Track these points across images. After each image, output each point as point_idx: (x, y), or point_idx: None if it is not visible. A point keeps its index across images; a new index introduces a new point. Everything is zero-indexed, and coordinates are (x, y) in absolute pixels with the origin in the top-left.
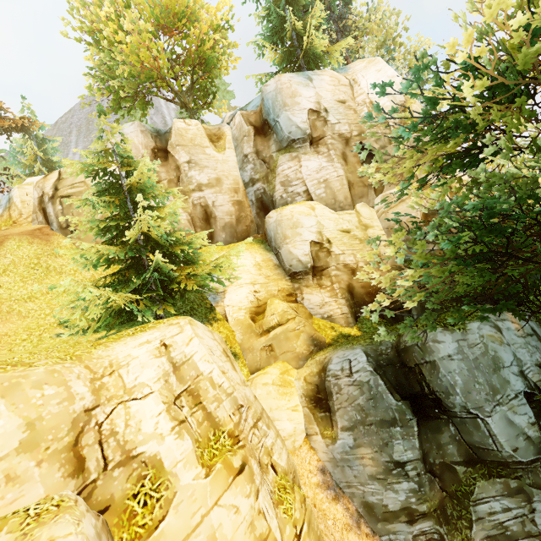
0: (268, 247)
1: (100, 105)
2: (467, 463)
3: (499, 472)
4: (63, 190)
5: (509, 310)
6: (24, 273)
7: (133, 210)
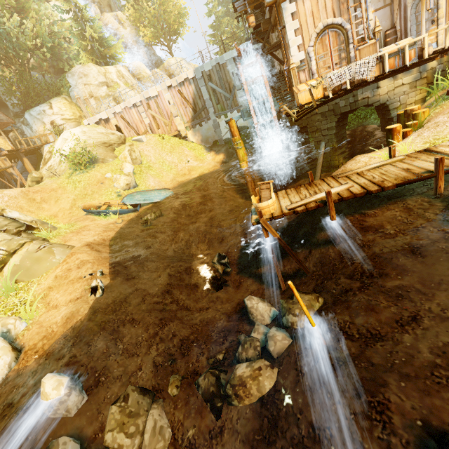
0: None
1: None
2: (13, 116)
3: (18, 117)
4: None
5: (10, 70)
6: None
7: None
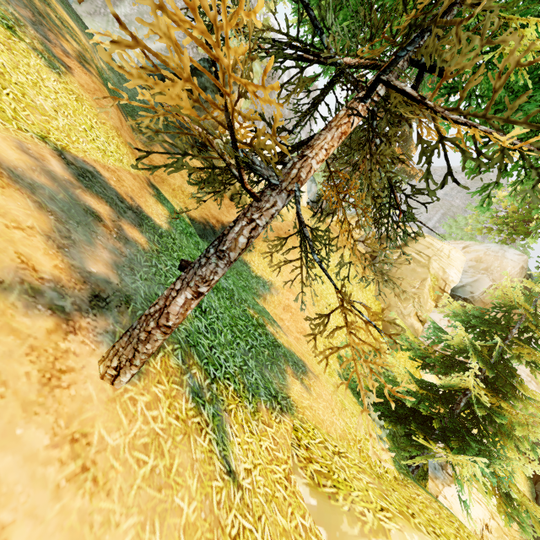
0: (534, 490)
1: (496, 211)
2: None
3: None
4: (410, 250)
5: None
6: (339, 282)
7: (490, 353)
